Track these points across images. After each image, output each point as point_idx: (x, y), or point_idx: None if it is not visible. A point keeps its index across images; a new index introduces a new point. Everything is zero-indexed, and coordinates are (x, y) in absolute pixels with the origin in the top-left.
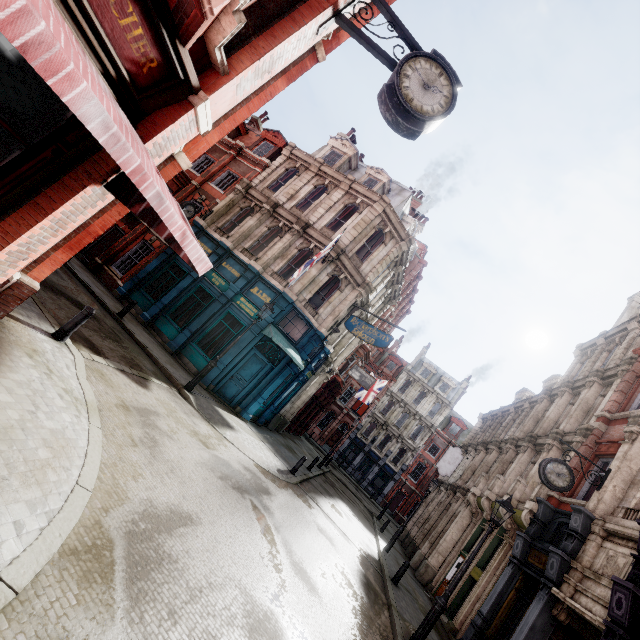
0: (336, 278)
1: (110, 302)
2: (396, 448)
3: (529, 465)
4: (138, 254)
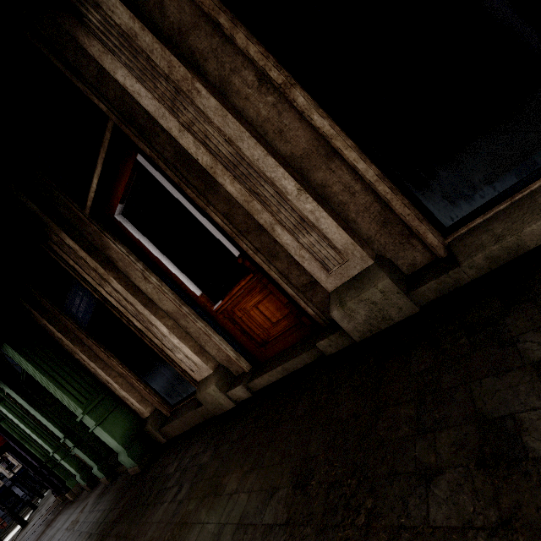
0: None
1: None
2: None
3: None
4: None
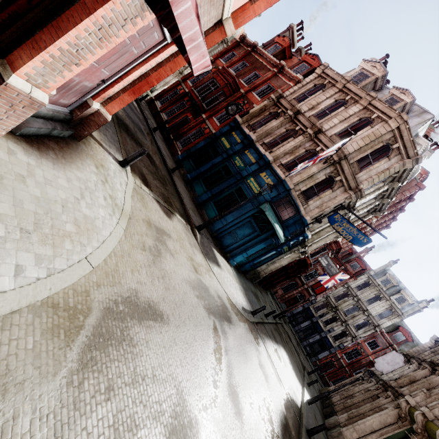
0: (331, 180)
1: (169, 162)
2: (339, 329)
3: None
4: (194, 136)
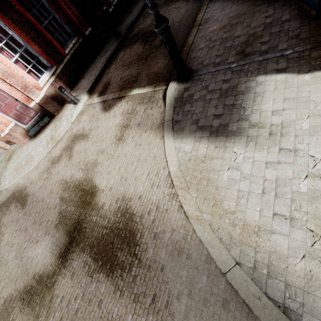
0: None
1: None
2: None
3: None
4: None
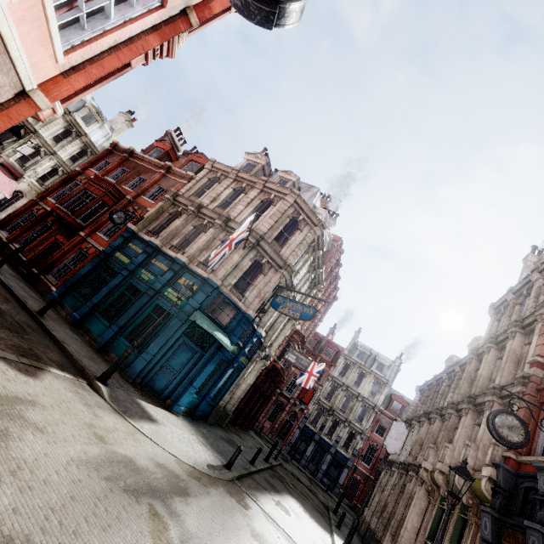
0: (260, 265)
1: (35, 303)
2: (345, 433)
3: (474, 428)
4: (75, 262)
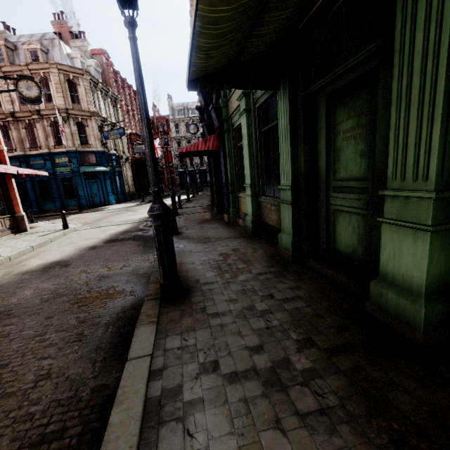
0: (80, 121)
1: None
2: (198, 160)
3: None
4: None
